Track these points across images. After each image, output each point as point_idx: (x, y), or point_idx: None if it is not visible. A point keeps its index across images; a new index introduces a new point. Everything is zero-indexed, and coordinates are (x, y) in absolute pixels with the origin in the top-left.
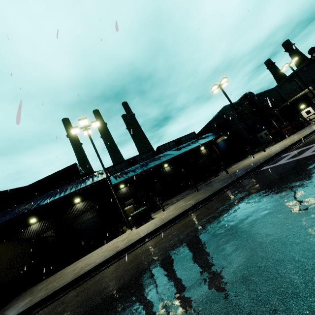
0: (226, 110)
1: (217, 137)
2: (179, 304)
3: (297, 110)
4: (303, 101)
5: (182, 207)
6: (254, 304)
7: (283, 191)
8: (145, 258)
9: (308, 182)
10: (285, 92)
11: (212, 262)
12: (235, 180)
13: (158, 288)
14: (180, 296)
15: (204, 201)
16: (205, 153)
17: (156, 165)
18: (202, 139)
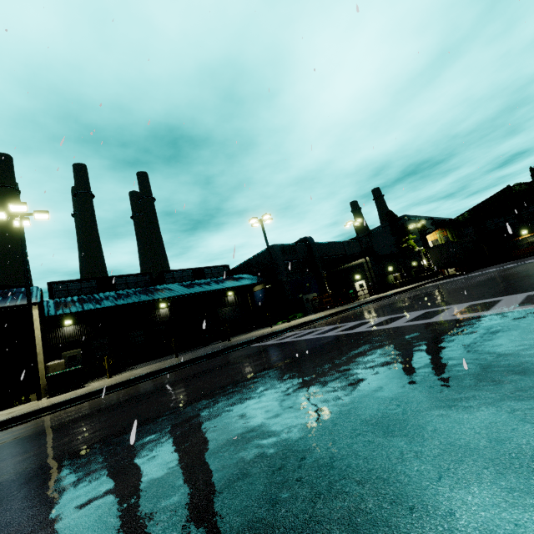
0: (273, 251)
1: (251, 284)
2: (6, 462)
3: (352, 279)
4: (359, 271)
5: (131, 376)
6: (59, 452)
7: (210, 374)
8: (19, 433)
9: (230, 370)
10: (353, 252)
11: (75, 431)
12: (214, 353)
13: (1, 455)
14: (14, 456)
15: (160, 373)
16: (233, 302)
17: (141, 301)
18: (232, 280)
